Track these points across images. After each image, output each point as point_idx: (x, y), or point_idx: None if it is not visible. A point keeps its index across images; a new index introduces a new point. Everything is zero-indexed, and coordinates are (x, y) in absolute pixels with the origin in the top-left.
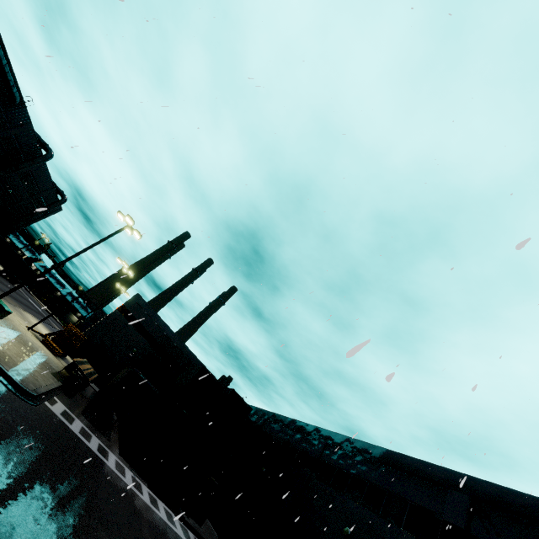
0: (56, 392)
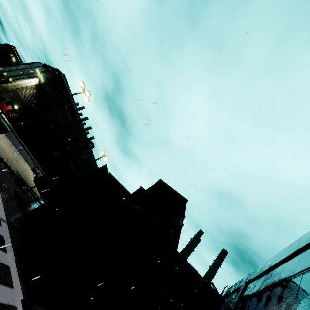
0: (0, 162)
